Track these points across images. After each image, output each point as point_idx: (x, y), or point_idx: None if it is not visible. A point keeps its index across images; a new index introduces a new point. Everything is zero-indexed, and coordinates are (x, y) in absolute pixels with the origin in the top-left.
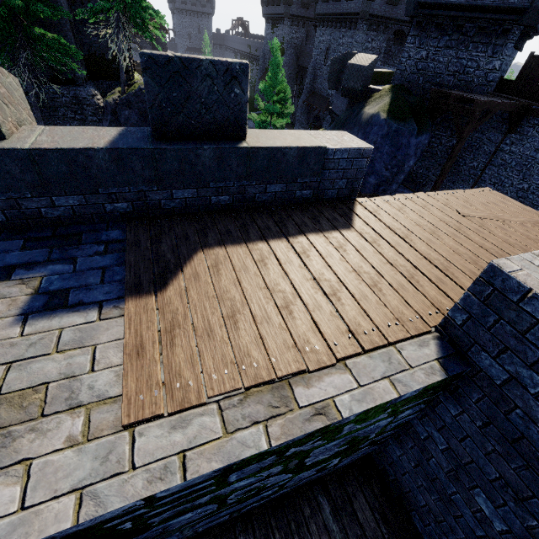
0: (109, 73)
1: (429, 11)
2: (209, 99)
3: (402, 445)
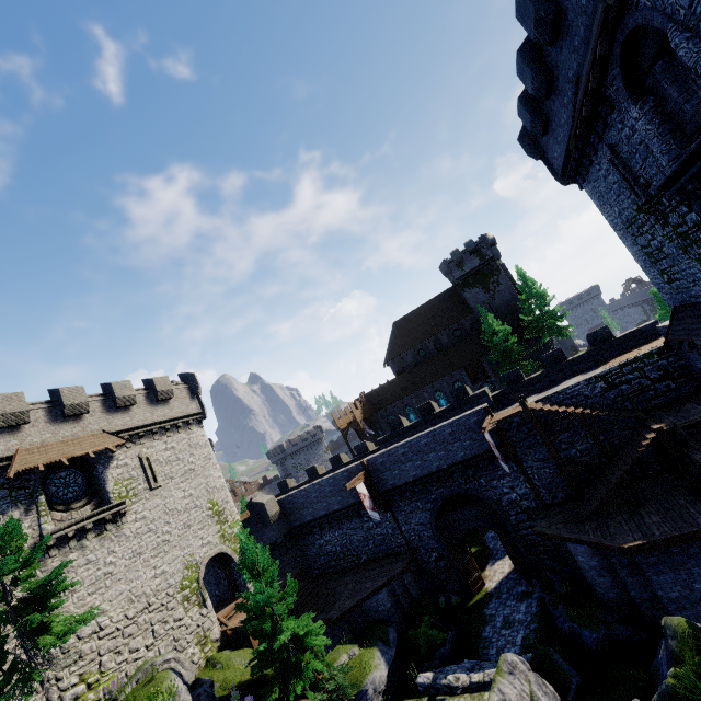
0: None
1: None
2: (601, 335)
3: (693, 374)
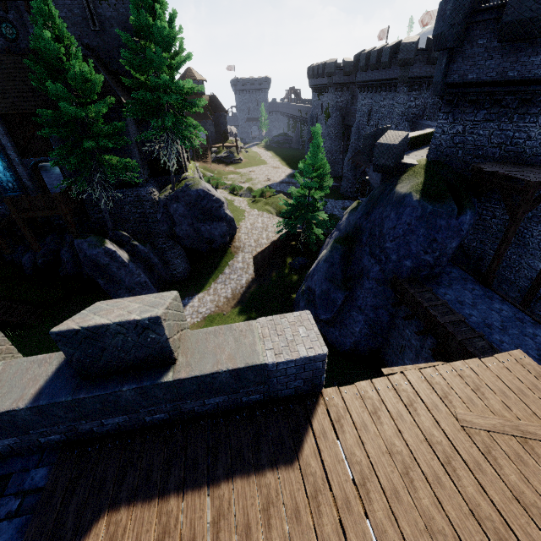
0: (166, 170)
1: (459, 89)
2: (126, 346)
3: None
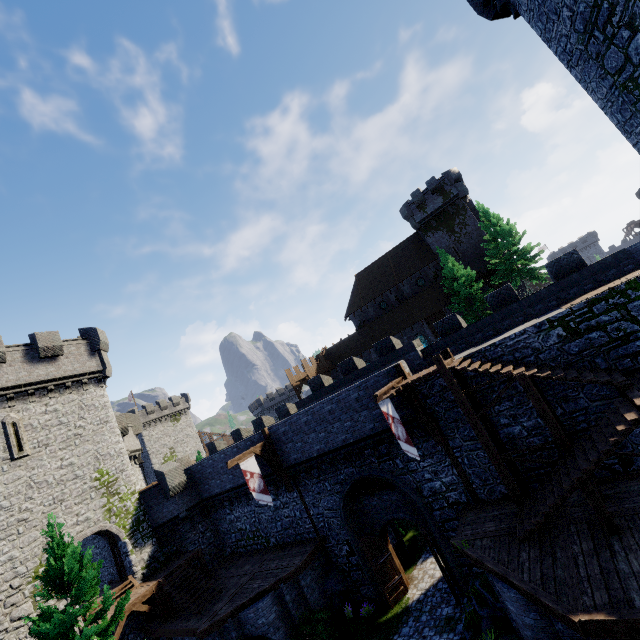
0: None
1: None
2: (567, 263)
3: None
